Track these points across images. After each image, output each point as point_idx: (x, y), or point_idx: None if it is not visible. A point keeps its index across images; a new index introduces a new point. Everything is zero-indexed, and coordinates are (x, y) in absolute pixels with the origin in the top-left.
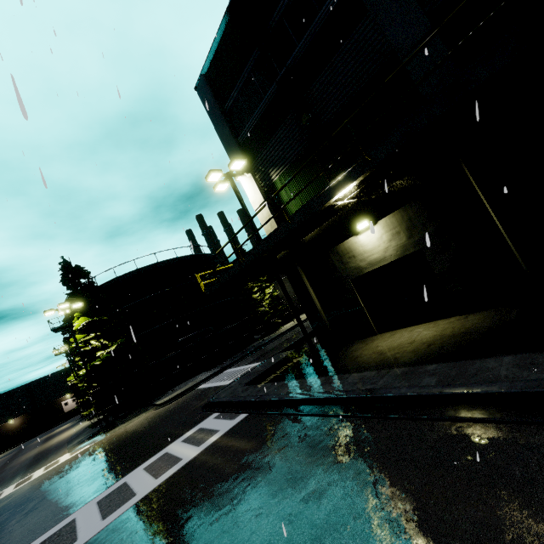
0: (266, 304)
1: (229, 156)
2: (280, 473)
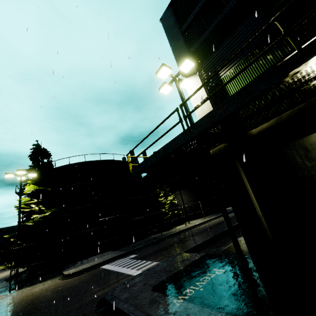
0: (166, 207)
1: (178, 64)
2: None
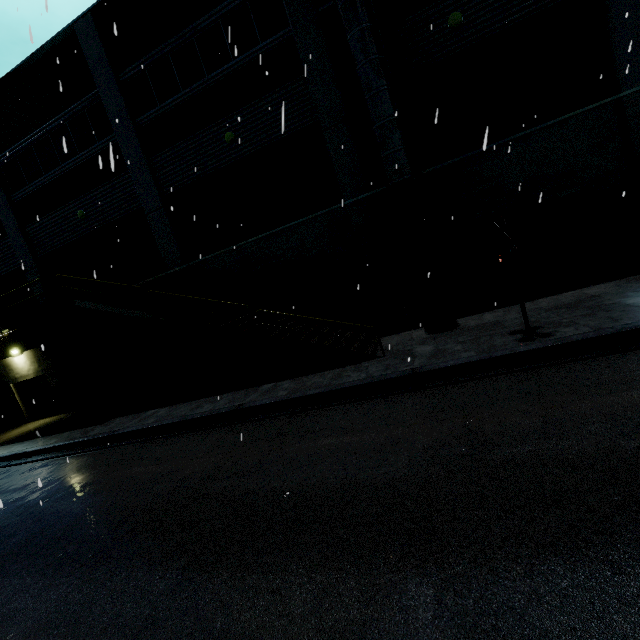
0: None
1: None
2: None
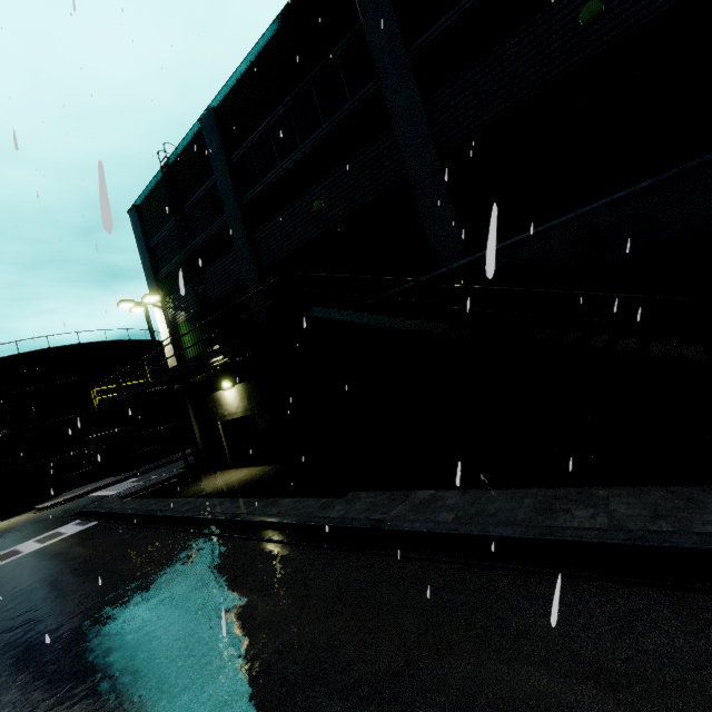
0: None
1: (148, 285)
2: (73, 555)
